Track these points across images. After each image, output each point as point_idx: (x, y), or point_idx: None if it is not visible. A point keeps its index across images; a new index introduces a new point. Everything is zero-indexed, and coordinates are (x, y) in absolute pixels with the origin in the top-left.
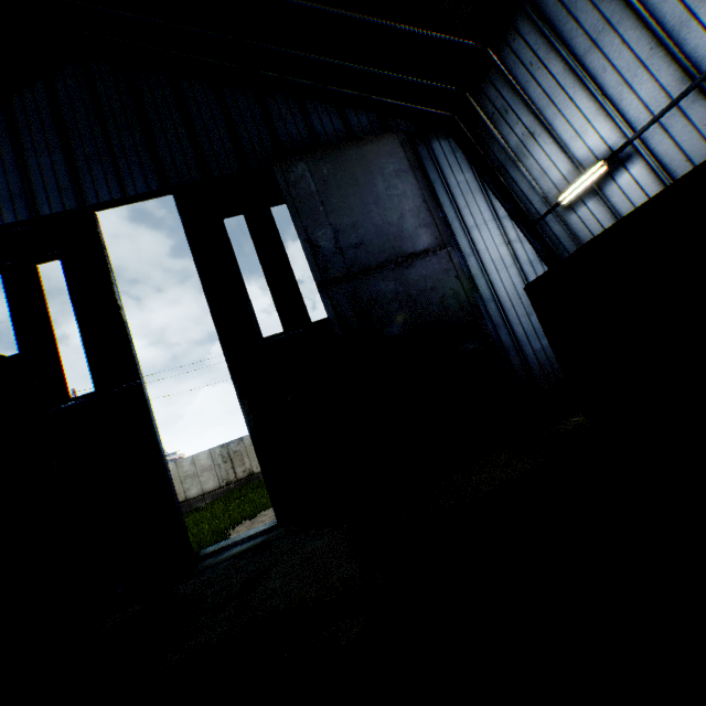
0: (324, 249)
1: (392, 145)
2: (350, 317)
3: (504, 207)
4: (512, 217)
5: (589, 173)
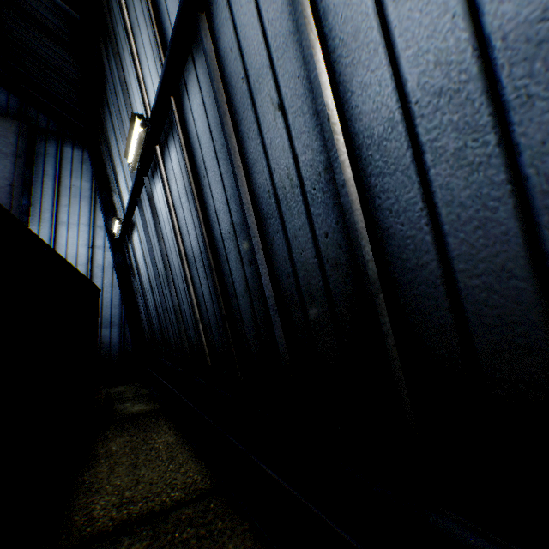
0: None
1: (7, 128)
2: None
3: (104, 220)
4: (106, 229)
5: (117, 223)
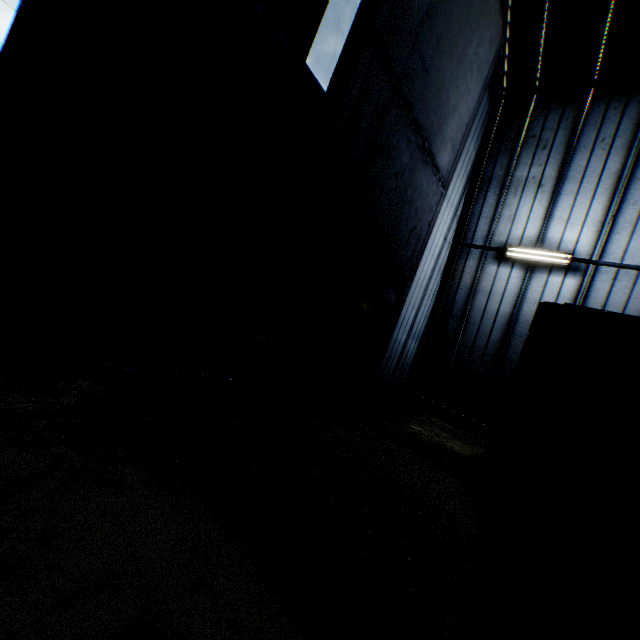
0: (410, 7)
1: (496, 37)
2: (362, 129)
3: (463, 210)
4: (460, 223)
5: (553, 254)
